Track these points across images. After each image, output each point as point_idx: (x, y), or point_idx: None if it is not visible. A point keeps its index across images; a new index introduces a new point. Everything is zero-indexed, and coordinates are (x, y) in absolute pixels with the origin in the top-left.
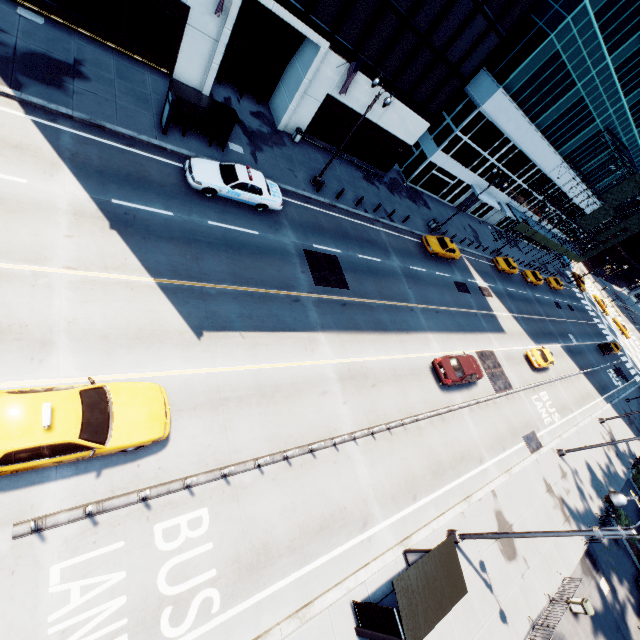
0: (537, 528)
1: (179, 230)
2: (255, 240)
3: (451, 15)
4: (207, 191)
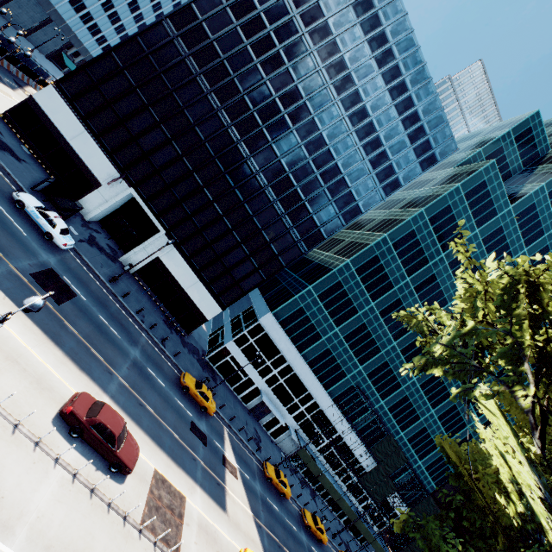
0: None
1: None
2: (18, 232)
3: (234, 253)
4: (20, 204)
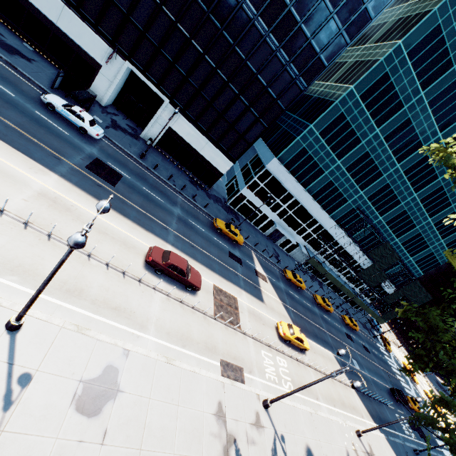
0: (163, 427)
1: (9, 99)
2: (62, 133)
3: (234, 107)
4: (50, 106)
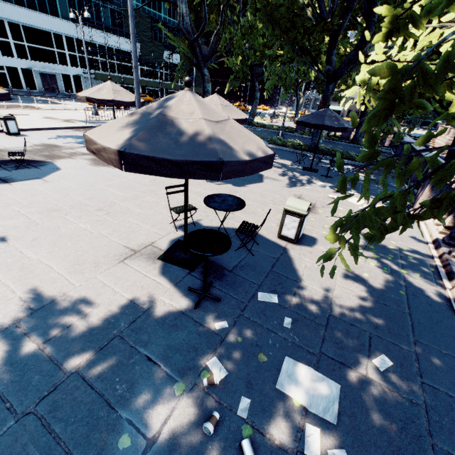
0: None
1: None
2: None
3: None
4: None
